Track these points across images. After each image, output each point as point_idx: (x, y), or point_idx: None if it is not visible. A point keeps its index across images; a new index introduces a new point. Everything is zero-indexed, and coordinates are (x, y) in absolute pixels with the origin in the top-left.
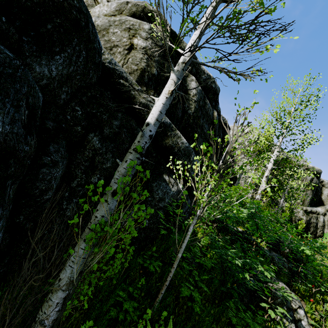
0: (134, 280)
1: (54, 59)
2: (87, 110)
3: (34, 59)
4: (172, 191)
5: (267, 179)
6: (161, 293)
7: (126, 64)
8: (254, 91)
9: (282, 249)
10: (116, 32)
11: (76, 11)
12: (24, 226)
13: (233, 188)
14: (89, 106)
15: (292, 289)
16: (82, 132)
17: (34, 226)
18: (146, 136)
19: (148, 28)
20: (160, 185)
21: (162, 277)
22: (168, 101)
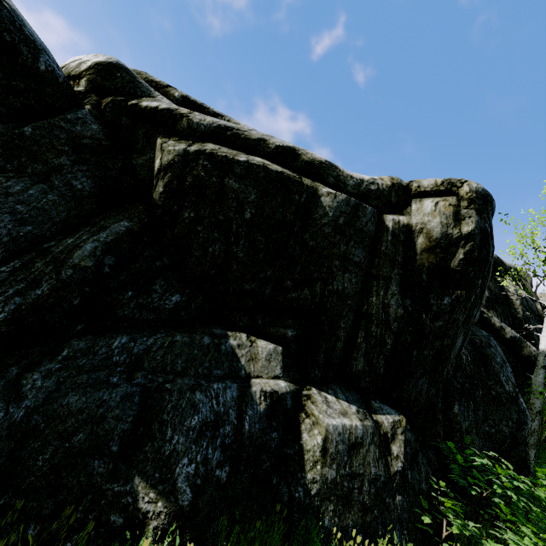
0: None
1: None
2: None
3: None
4: (545, 397)
5: None
6: None
7: None
8: None
9: None
10: None
11: None
12: None
13: None
14: None
15: None
16: None
17: None
18: (545, 358)
19: None
20: None
21: None
22: None
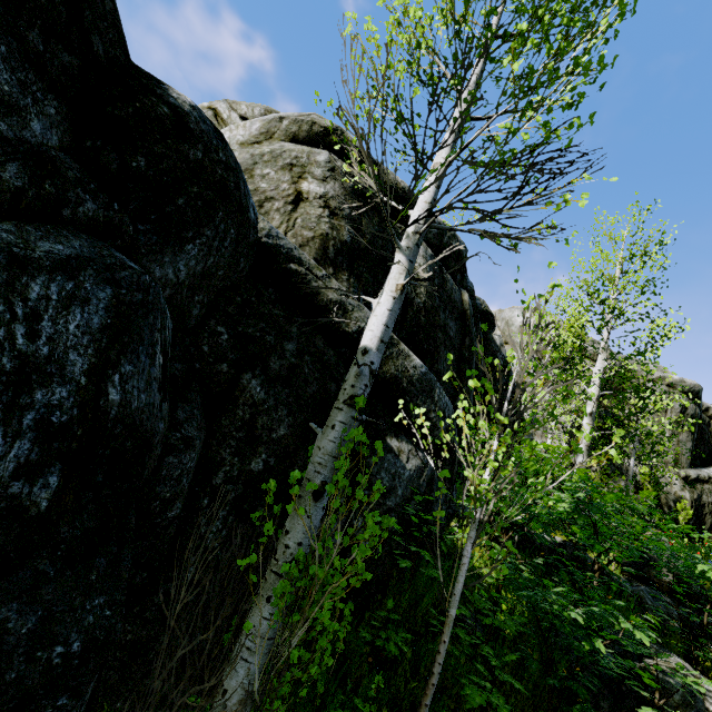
0: (358, 680)
1: (183, 251)
2: (238, 331)
3: (152, 257)
4: (409, 470)
5: (593, 420)
6: (425, 706)
7: (293, 229)
8: (549, 265)
9: (658, 576)
10: (267, 174)
11: (221, 168)
12: (133, 581)
13: (527, 447)
14: (241, 322)
15: (700, 668)
16: (230, 374)
17: (148, 578)
18: (365, 373)
19: (325, 160)
20: (383, 461)
21: (417, 668)
22: (397, 303)
